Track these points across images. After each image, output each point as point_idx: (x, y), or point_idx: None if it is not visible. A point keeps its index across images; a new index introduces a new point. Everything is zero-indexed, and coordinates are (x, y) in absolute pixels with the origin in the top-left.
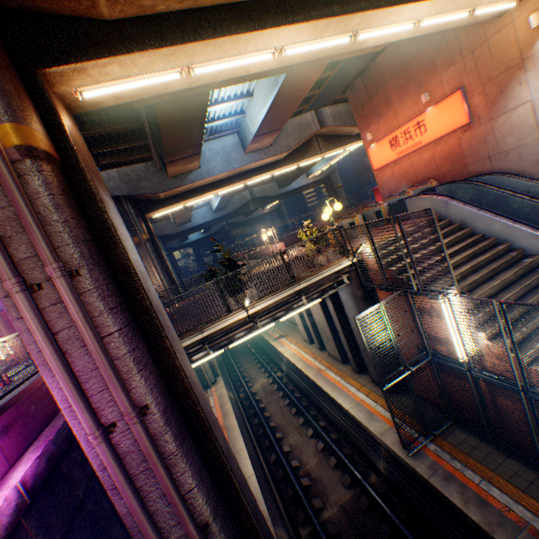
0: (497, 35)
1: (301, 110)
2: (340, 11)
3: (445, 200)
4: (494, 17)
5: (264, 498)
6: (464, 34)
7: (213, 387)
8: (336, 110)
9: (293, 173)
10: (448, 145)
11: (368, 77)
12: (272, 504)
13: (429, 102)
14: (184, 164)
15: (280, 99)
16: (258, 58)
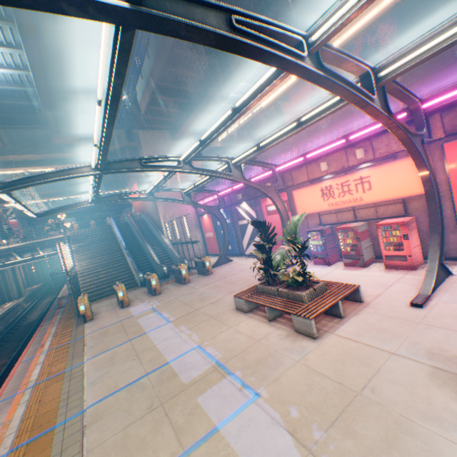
0: None
1: None
2: (47, 165)
3: (110, 219)
4: None
5: (2, 320)
6: None
7: (15, 300)
8: None
9: None
10: None
11: None
12: (4, 323)
13: (136, 182)
14: None
15: None
16: (19, 172)
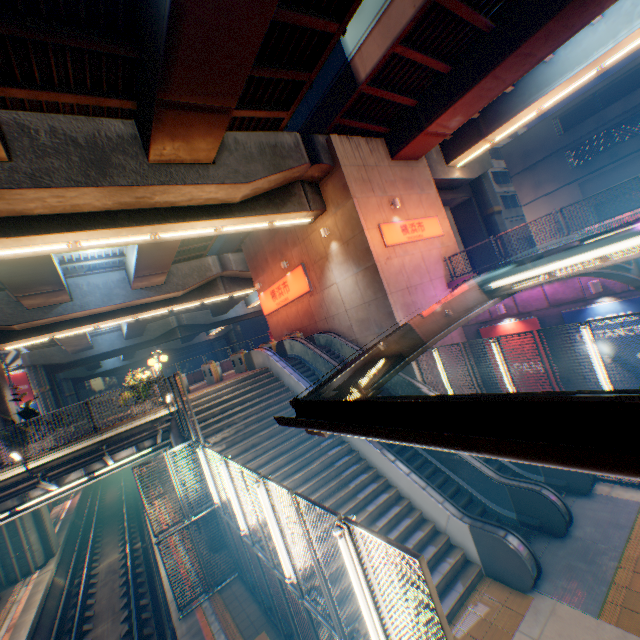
0: (313, 234)
1: (202, 254)
2: (127, 224)
3: (268, 355)
4: (305, 224)
5: None
6: (298, 227)
7: (37, 573)
8: (240, 257)
9: (224, 303)
10: (304, 304)
11: (253, 238)
12: None
13: (289, 268)
14: (46, 297)
15: (147, 254)
16: (53, 247)
